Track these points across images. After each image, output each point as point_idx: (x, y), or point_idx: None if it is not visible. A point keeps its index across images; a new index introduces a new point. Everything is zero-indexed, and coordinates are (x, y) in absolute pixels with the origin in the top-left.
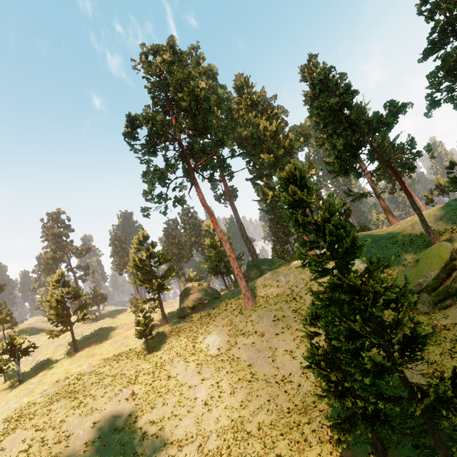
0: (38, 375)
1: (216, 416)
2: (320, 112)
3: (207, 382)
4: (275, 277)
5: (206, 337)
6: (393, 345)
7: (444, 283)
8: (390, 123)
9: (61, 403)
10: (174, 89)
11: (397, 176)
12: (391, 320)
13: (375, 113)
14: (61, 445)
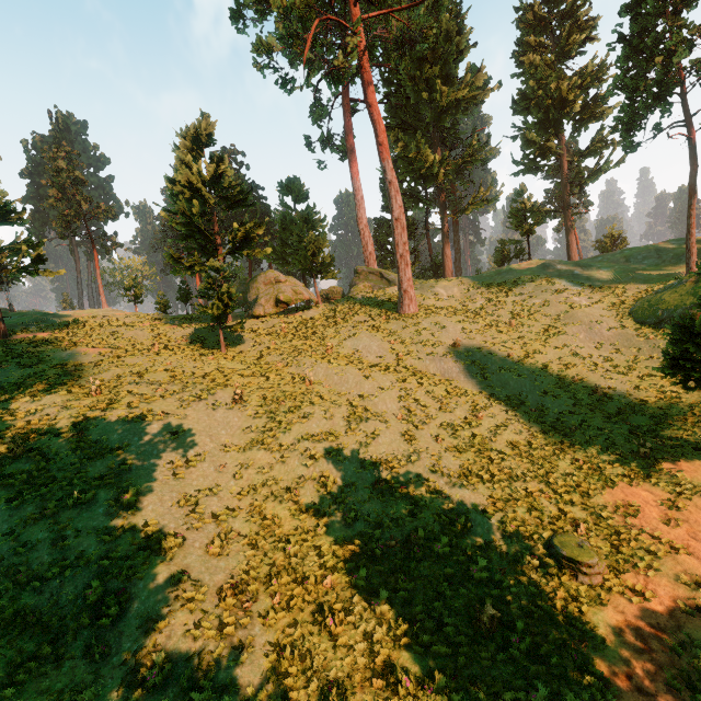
0: None
1: (432, 434)
2: None
3: (391, 392)
4: (428, 288)
5: (346, 341)
6: None
7: None
8: None
9: (47, 400)
10: None
11: (695, 160)
12: None
13: None
14: (104, 462)
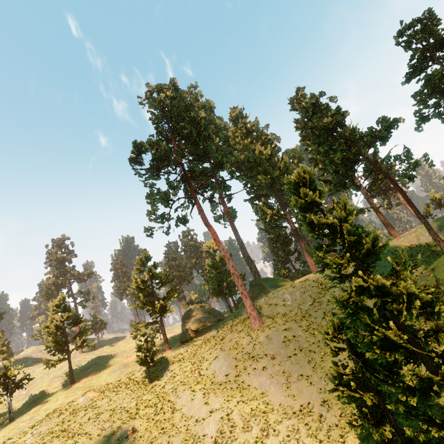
0: (30, 411)
1: None
2: (314, 131)
3: (216, 414)
4: (281, 295)
5: (212, 362)
6: (433, 358)
7: None
8: (385, 137)
9: None
10: (176, 119)
11: (397, 187)
12: (433, 326)
13: (368, 129)
14: None
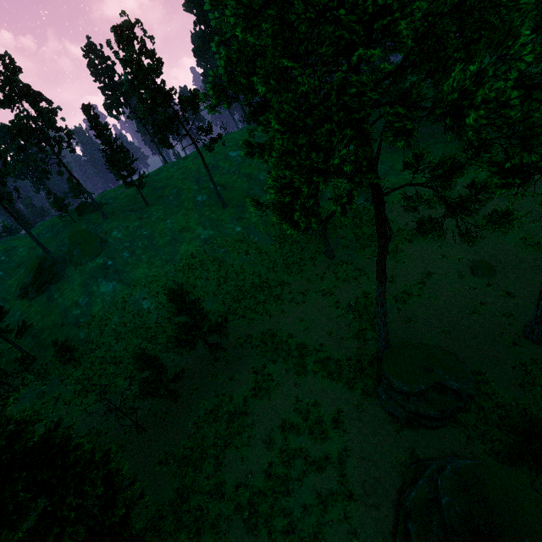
0: None
1: None
2: None
3: None
4: None
5: None
6: None
7: (39, 278)
8: None
9: None
10: None
11: (2, 205)
12: None
13: None
14: None
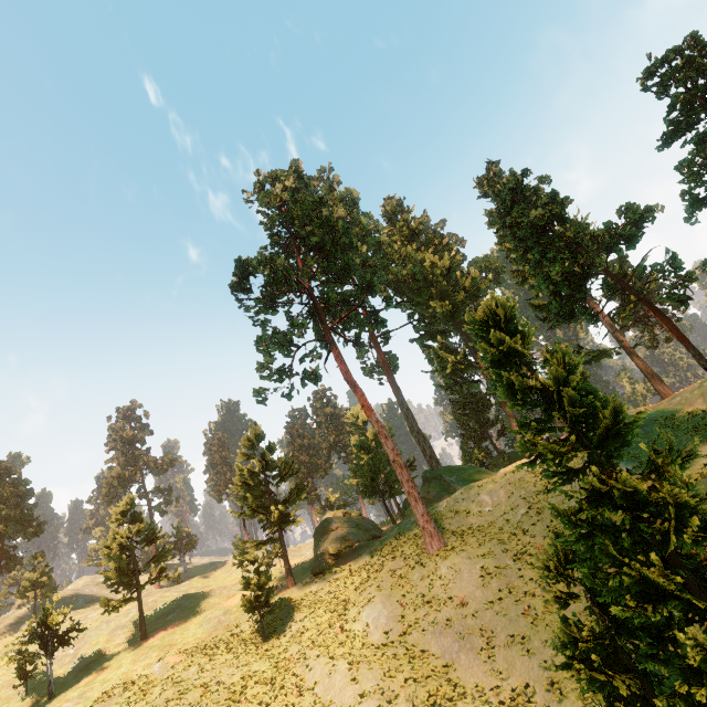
0: (79, 683)
1: None
2: (517, 231)
3: (370, 700)
4: (474, 496)
5: (363, 609)
6: None
7: None
8: (633, 237)
9: None
10: (300, 222)
11: (660, 315)
12: None
13: (605, 224)
14: None
